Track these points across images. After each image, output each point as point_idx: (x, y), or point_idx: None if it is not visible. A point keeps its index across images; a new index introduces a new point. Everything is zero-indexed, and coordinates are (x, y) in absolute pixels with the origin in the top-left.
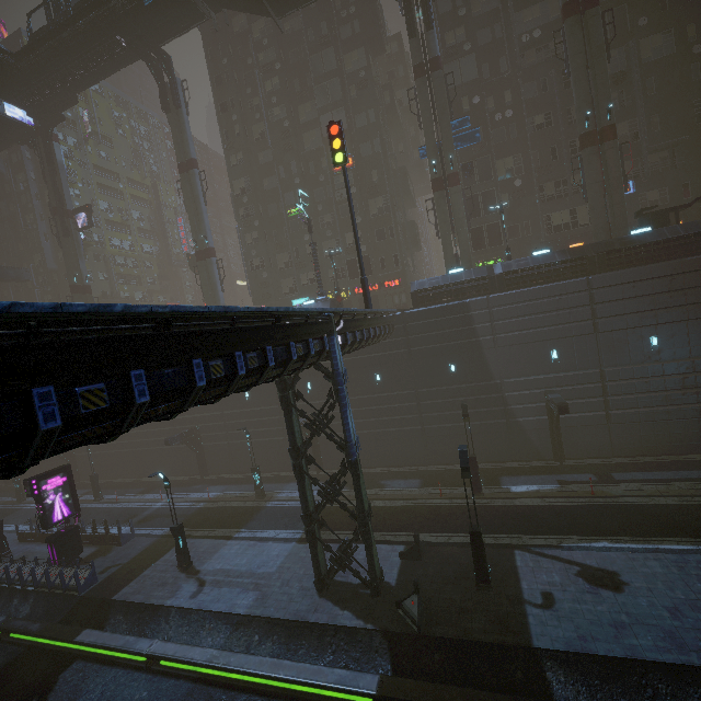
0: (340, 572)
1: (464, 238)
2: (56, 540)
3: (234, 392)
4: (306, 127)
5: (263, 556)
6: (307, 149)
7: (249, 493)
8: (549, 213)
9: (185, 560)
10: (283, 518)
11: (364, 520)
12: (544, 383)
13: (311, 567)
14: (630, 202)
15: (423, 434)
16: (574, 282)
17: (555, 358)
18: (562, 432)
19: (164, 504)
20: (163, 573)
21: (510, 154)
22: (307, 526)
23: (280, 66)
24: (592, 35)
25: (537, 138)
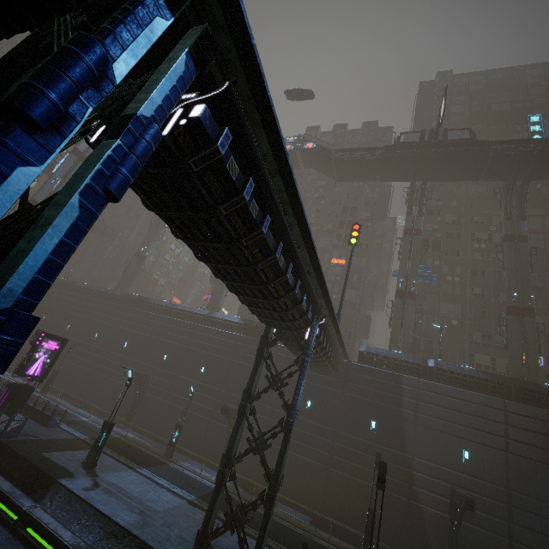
0: (219, 544)
1: (409, 335)
2: (15, 388)
3: (262, 299)
4: (324, 235)
5: (155, 495)
6: (319, 246)
7: (158, 448)
8: (474, 351)
9: (94, 458)
10: (180, 479)
11: (275, 483)
12: (452, 478)
13: (194, 526)
14: (540, 371)
15: (327, 475)
16: (492, 398)
17: (466, 458)
18: (461, 541)
19: (90, 420)
20: (69, 461)
21: (452, 302)
22: (223, 466)
23: (324, 202)
24: (521, 255)
25: (473, 300)
